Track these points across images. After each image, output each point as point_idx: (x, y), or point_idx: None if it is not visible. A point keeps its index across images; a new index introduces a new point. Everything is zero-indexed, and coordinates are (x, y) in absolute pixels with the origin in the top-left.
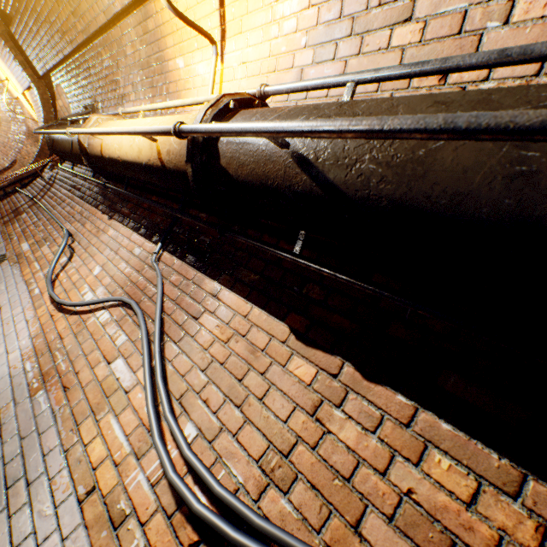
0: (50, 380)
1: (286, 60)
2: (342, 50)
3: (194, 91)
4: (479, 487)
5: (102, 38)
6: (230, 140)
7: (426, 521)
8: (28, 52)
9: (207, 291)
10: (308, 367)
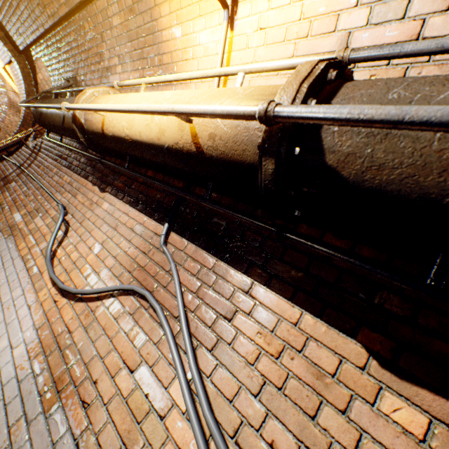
0: (65, 390)
1: (325, 22)
2: (418, 6)
3: (193, 61)
4: None
5: (85, 10)
6: (347, 127)
7: None
8: (8, 27)
9: (234, 285)
10: (413, 413)
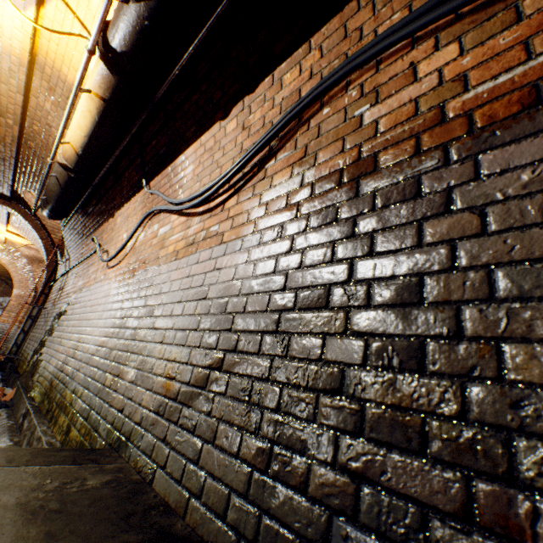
0: (136, 271)
1: None
2: None
3: None
4: (301, 66)
5: (28, 118)
6: (113, 35)
7: (290, 98)
8: None
9: (179, 165)
10: (233, 122)
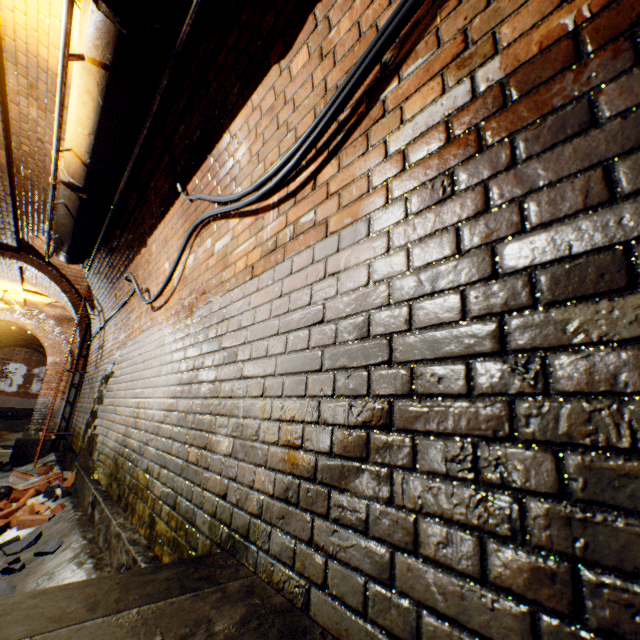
0: (194, 307)
1: None
2: None
3: None
4: None
5: (13, 136)
6: None
7: None
8: None
9: (225, 149)
10: (302, 54)
